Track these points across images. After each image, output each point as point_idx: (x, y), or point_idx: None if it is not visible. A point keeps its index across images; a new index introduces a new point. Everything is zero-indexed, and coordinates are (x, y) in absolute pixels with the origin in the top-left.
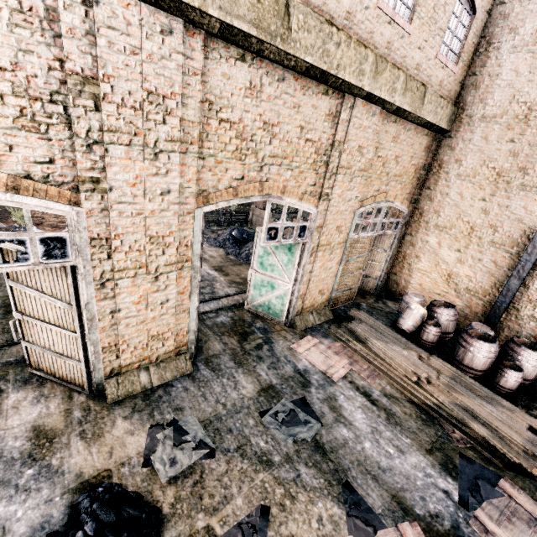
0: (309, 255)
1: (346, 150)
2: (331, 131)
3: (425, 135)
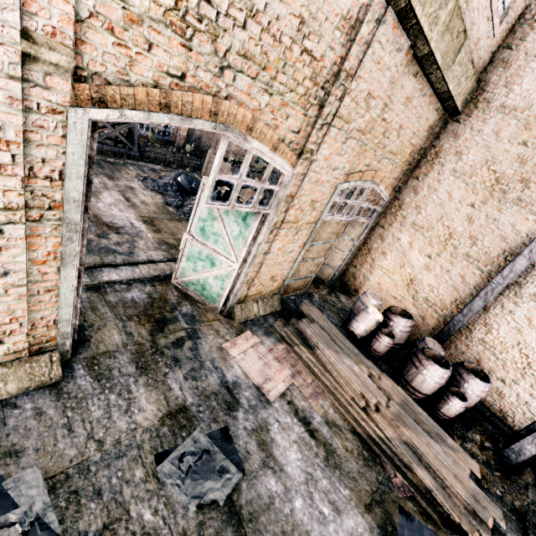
0: (268, 232)
1: (352, 92)
2: (342, 51)
3: (436, 110)
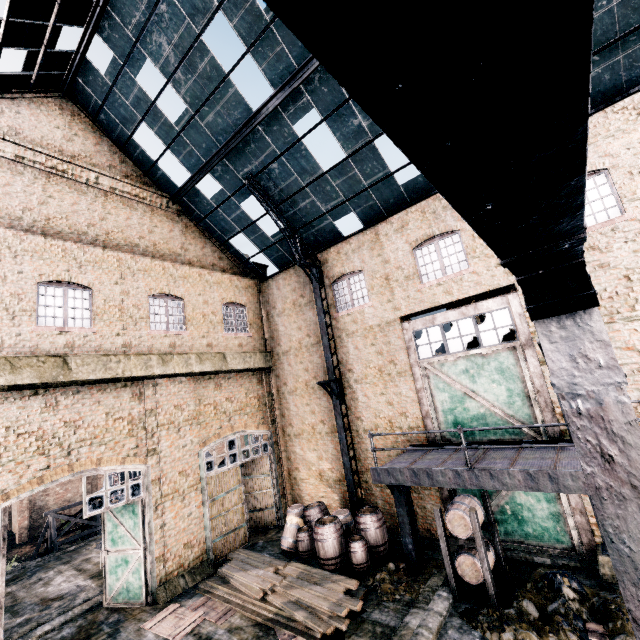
0: (152, 510)
1: (161, 413)
2: (141, 405)
3: (252, 375)
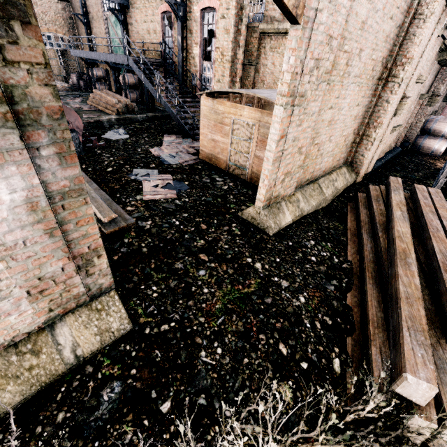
0: None
1: None
2: None
3: (57, 3)
